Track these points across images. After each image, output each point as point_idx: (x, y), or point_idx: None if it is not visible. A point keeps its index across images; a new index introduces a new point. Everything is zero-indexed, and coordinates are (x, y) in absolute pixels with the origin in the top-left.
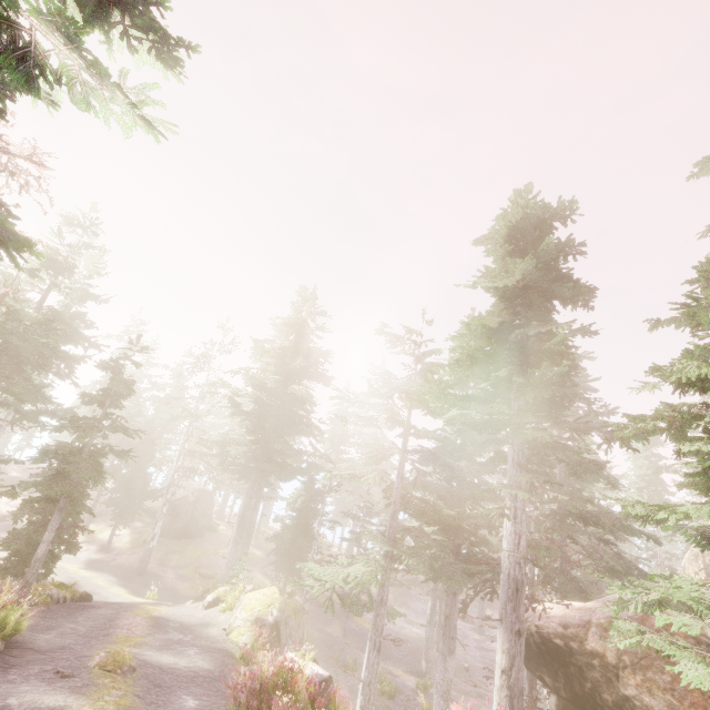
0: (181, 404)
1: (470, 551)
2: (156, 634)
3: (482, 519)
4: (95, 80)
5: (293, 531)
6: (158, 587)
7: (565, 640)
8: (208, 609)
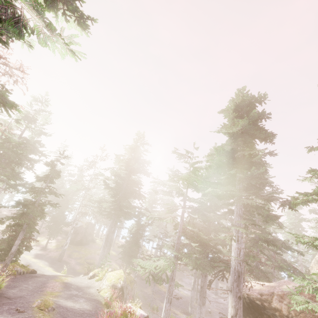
0: (81, 183)
1: (213, 256)
2: (65, 291)
3: (219, 241)
4: (49, 32)
5: (130, 243)
6: (67, 267)
7: (261, 302)
8: (90, 279)
